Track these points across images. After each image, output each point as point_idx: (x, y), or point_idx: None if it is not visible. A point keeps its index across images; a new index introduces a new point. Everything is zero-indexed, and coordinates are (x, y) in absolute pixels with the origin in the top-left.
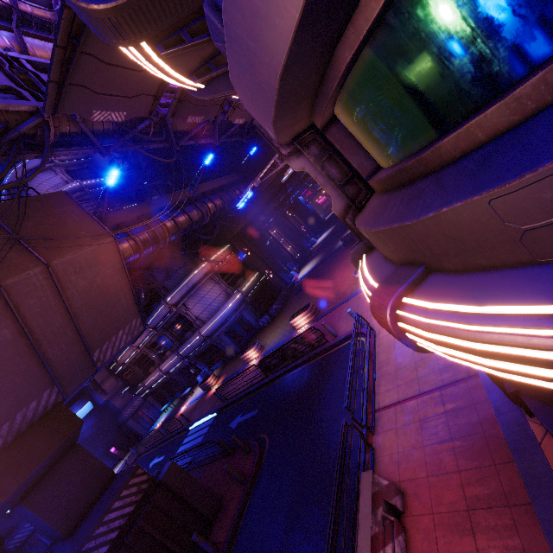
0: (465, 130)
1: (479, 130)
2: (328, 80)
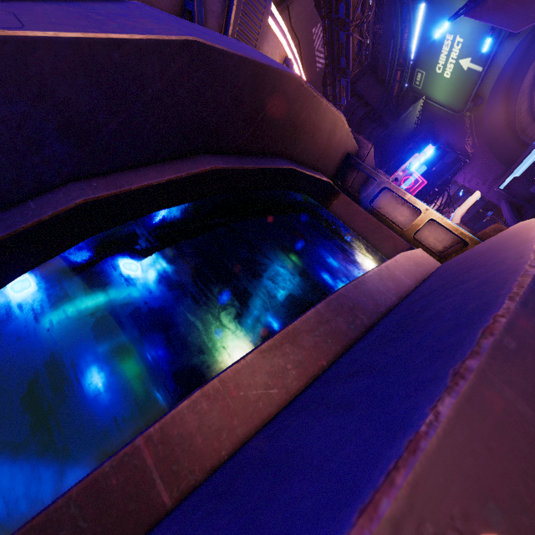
0: (384, 268)
1: (398, 272)
2: (155, 171)
